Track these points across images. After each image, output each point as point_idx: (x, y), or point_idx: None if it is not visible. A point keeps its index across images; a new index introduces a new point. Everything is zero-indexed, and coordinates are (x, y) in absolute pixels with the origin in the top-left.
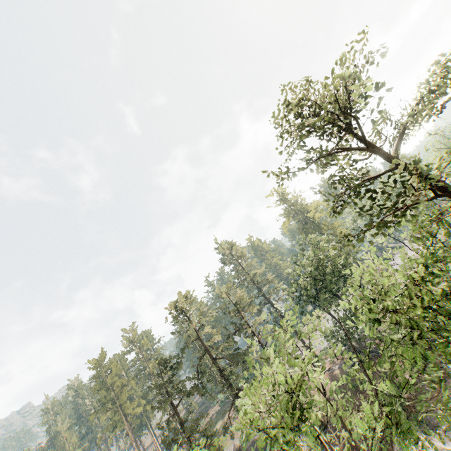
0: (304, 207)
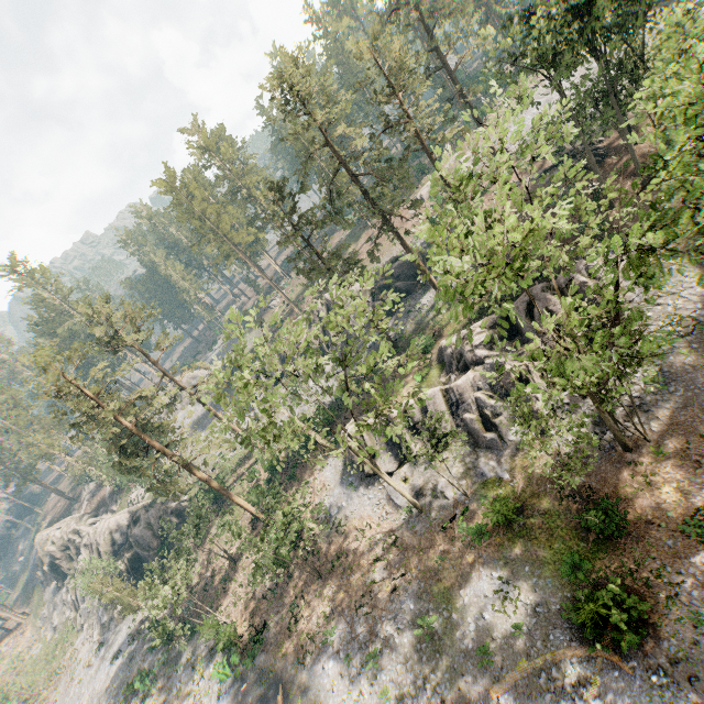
0: None
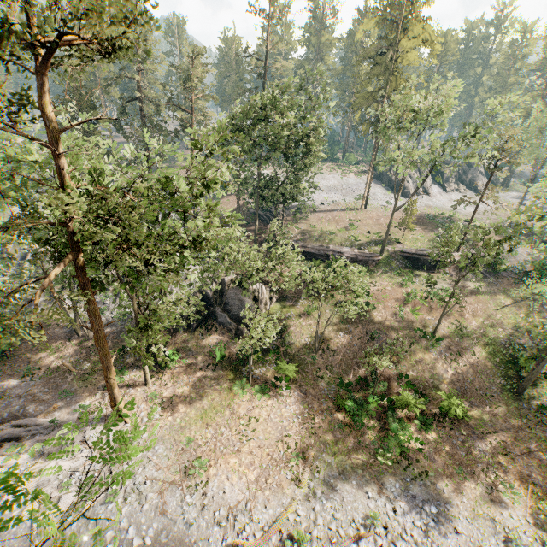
0: (409, 21)
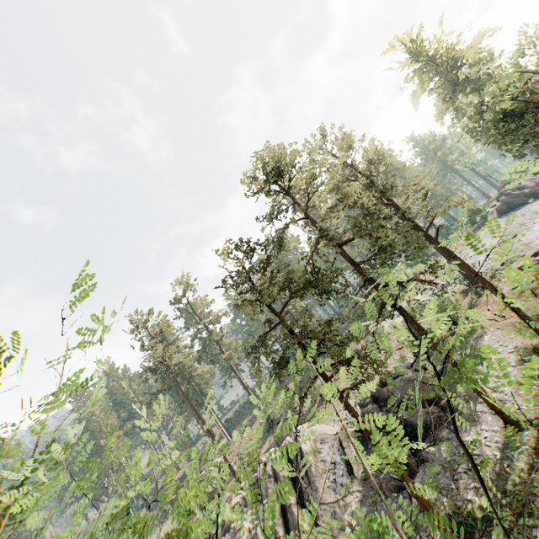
0: (454, 55)
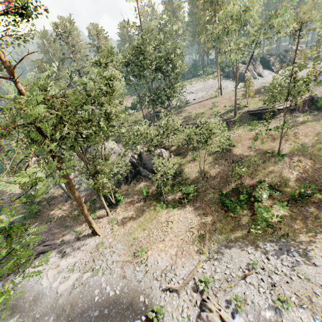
0: None
